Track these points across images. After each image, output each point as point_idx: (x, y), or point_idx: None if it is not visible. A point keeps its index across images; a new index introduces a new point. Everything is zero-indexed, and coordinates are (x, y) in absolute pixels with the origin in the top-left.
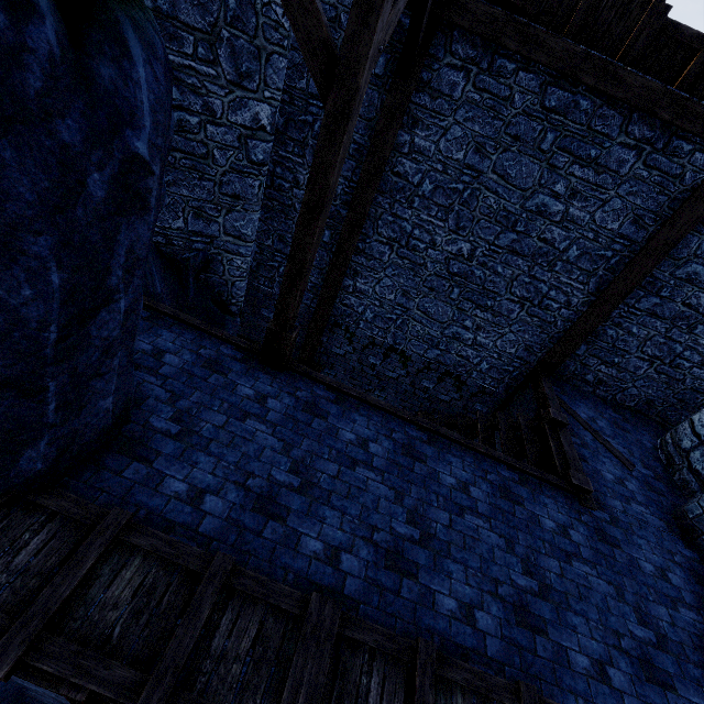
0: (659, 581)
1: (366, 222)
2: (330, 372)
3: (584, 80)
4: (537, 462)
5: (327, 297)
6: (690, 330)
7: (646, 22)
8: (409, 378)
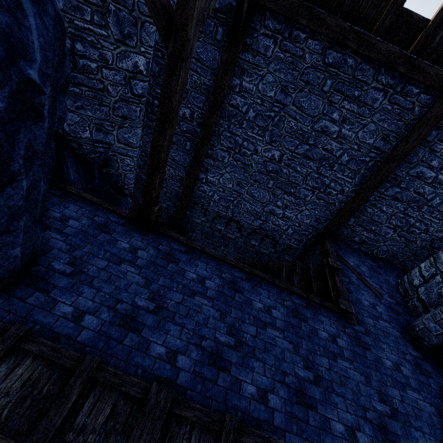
0: (395, 372)
1: (213, 137)
2: (192, 234)
3: (350, 45)
4: (319, 293)
5: (189, 185)
6: (419, 209)
7: (390, 10)
8: (243, 239)
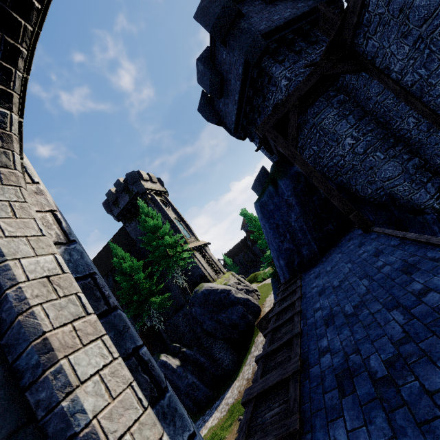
0: None
1: (438, 113)
2: None
3: None
4: None
5: None
6: None
7: None
8: None
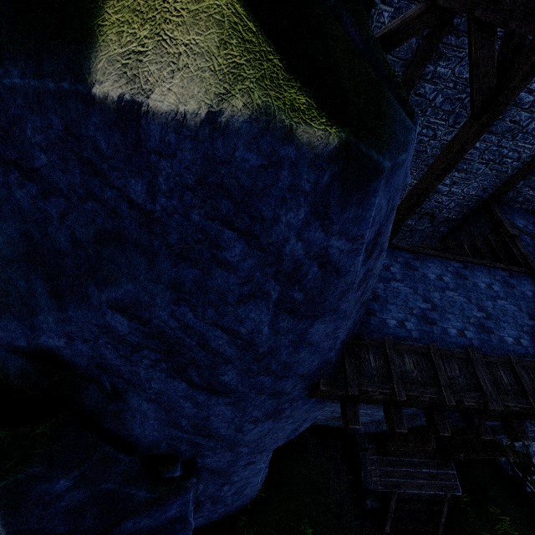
0: None
1: None
2: None
3: None
4: (507, 261)
5: None
6: None
7: None
8: None
